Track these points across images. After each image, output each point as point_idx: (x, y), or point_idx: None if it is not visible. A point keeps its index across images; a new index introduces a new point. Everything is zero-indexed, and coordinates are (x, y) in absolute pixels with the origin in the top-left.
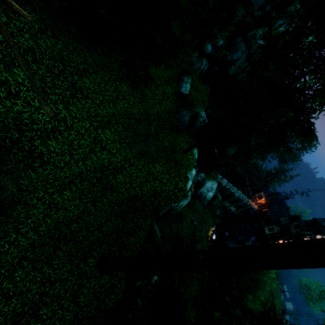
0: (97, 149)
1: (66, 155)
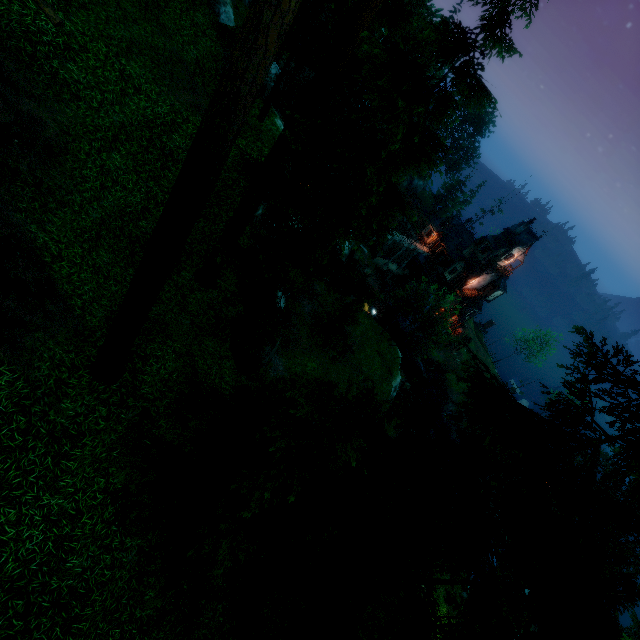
0: (131, 90)
1: (95, 90)
